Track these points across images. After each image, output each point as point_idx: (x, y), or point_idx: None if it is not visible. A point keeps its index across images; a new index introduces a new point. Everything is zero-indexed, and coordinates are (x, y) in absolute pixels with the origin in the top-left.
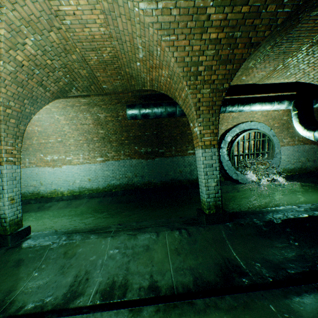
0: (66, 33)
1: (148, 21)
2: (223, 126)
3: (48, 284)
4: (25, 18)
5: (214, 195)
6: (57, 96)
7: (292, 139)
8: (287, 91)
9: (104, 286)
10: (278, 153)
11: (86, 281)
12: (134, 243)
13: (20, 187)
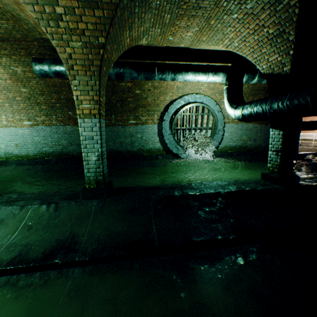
0: None
1: None
2: (168, 96)
3: None
4: None
5: (95, 170)
6: None
7: None
8: (230, 62)
9: None
10: (220, 130)
11: None
12: None
13: None
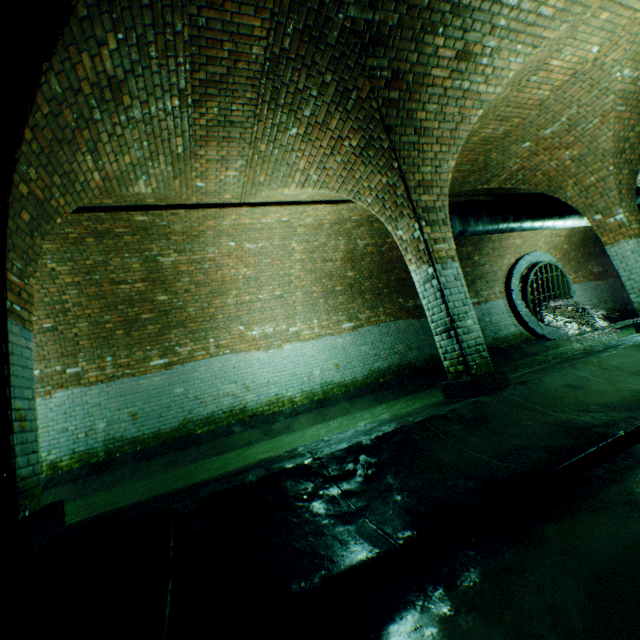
0: (513, 92)
1: (617, 88)
2: (505, 260)
3: None
4: (526, 65)
5: None
6: None
7: (576, 275)
8: None
9: None
10: (572, 293)
11: None
12: None
13: None
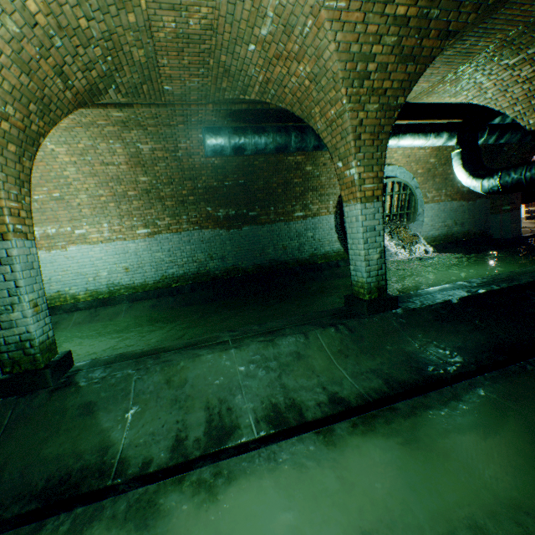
0: None
1: None
2: None
3: (168, 427)
4: None
5: (376, 273)
6: (82, 101)
7: (438, 193)
8: (444, 118)
9: (263, 412)
10: (420, 214)
11: (229, 412)
12: (275, 351)
13: (41, 283)
